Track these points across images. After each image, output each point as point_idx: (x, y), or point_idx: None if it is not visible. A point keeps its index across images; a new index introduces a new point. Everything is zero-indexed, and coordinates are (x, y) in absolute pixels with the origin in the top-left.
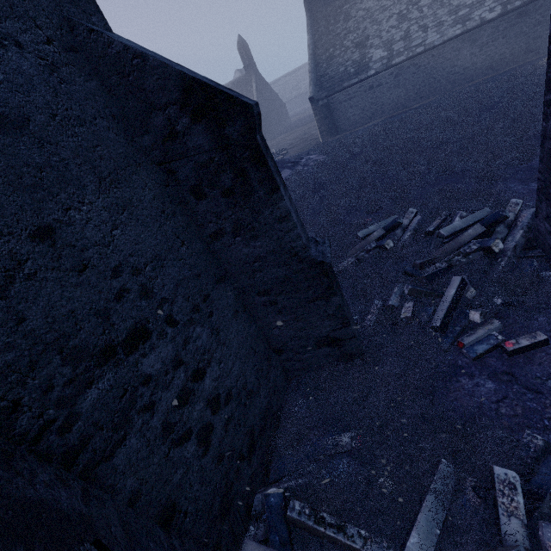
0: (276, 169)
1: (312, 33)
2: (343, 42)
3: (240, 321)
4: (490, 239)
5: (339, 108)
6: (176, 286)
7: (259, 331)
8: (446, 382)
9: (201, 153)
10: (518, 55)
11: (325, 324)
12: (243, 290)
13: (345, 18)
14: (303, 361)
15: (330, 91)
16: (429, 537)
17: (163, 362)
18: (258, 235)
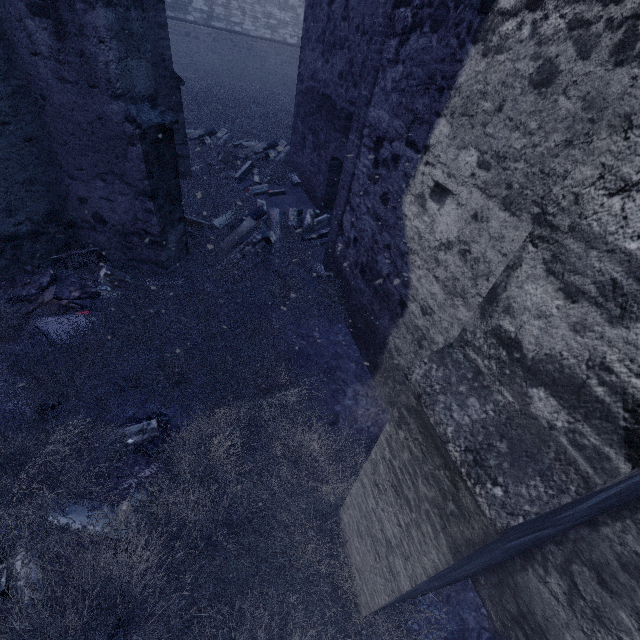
0: None
1: None
2: None
3: None
4: (269, 150)
5: None
6: None
7: None
8: None
9: None
10: None
11: None
12: None
13: None
14: None
15: None
16: (229, 218)
17: None
18: None
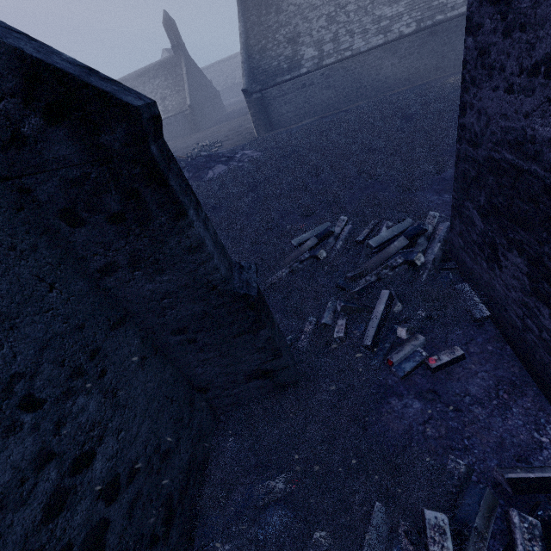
0: (185, 185)
1: (243, 20)
2: (276, 36)
3: (150, 369)
4: (413, 253)
5: (273, 104)
6: (41, 350)
7: (177, 373)
8: (378, 405)
9: (69, 167)
10: (430, 71)
11: (255, 357)
12: (152, 330)
13: (277, 11)
14: (233, 396)
15: (263, 85)
16: None
17: (15, 468)
18: (164, 268)
